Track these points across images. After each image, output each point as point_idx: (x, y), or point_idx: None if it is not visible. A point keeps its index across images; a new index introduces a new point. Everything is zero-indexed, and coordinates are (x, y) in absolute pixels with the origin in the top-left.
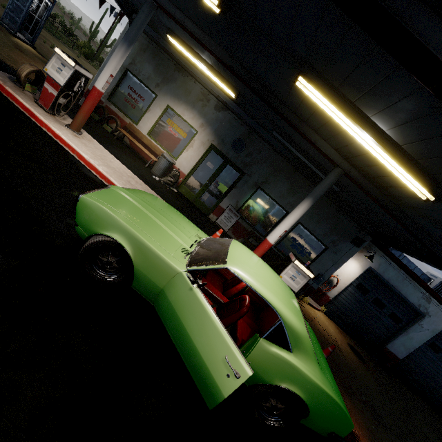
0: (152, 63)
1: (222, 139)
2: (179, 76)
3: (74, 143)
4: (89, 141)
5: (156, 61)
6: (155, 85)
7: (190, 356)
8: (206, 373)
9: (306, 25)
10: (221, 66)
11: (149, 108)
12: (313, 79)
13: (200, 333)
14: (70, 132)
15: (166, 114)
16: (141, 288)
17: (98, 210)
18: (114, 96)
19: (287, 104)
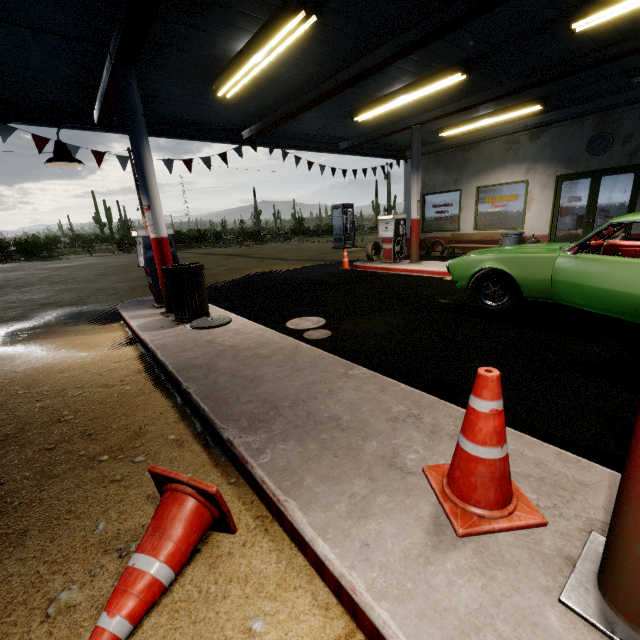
0: (440, 170)
1: (567, 159)
2: (470, 154)
3: (421, 268)
4: (429, 263)
5: (442, 165)
6: (454, 184)
7: (612, 304)
8: (635, 300)
9: (535, 5)
10: (502, 101)
11: (460, 206)
12: (588, 10)
13: (607, 278)
14: (413, 265)
15: (481, 197)
16: (532, 292)
17: (464, 261)
18: (426, 225)
19: (604, 45)
